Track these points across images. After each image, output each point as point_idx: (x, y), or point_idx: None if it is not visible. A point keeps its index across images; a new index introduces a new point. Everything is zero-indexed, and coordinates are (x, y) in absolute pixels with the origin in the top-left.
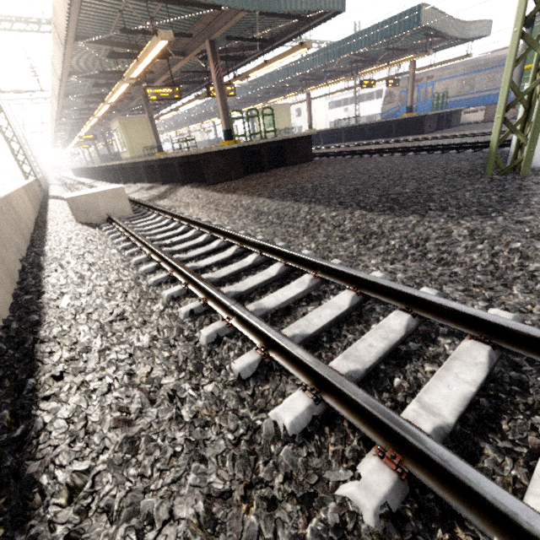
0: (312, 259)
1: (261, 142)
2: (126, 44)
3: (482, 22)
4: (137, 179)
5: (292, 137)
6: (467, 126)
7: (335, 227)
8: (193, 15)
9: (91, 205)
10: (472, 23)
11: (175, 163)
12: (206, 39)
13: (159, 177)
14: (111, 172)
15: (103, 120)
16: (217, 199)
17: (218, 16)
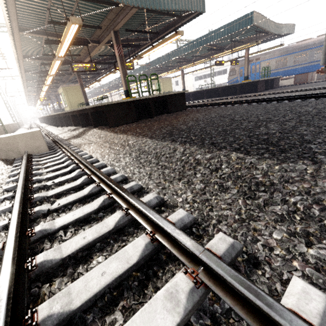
0: (190, 247)
1: (149, 97)
2: (58, 35)
3: (289, 25)
4: (69, 124)
5: (171, 94)
6: (284, 87)
7: (212, 171)
8: (99, 11)
9: (11, 145)
10: (283, 25)
11: (88, 112)
12: (111, 30)
13: (80, 122)
14: (54, 119)
15: (55, 88)
16: (112, 138)
17: (118, 13)
